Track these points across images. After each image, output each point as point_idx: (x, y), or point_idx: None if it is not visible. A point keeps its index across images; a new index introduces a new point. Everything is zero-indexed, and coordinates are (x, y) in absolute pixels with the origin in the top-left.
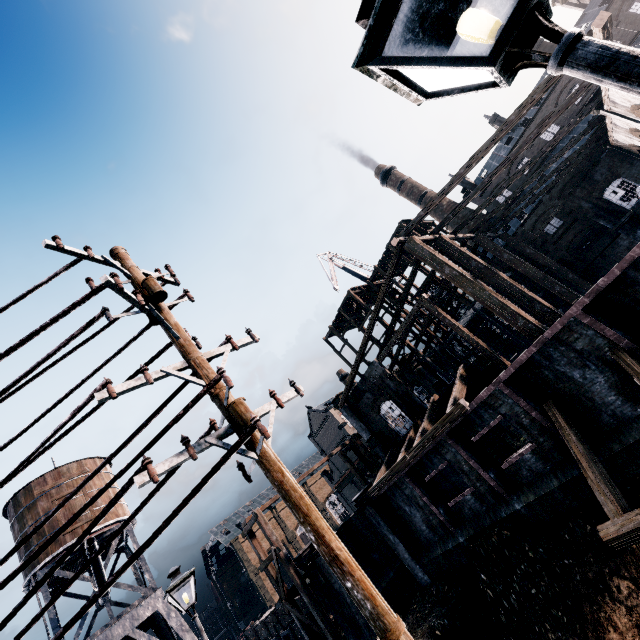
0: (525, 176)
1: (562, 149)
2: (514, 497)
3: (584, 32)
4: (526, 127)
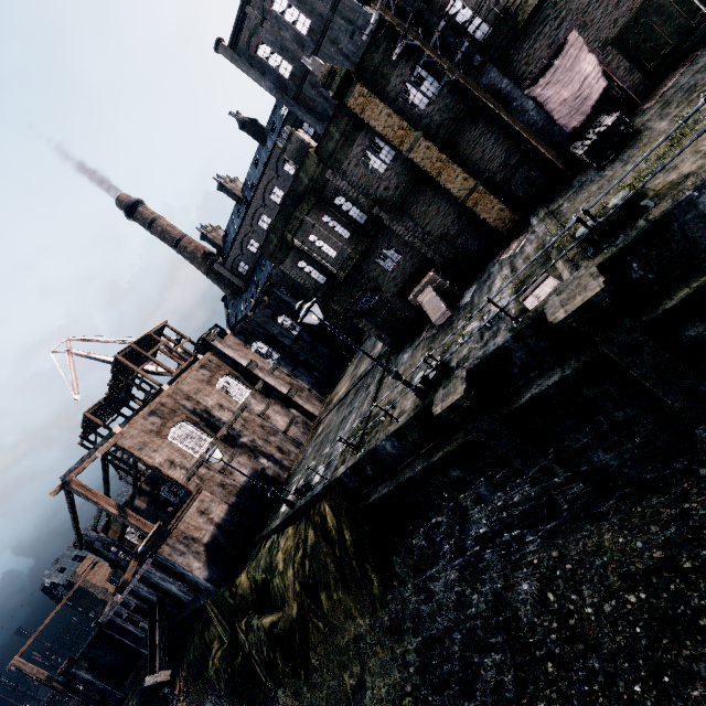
0: (255, 255)
1: None
2: None
3: None
4: (245, 213)
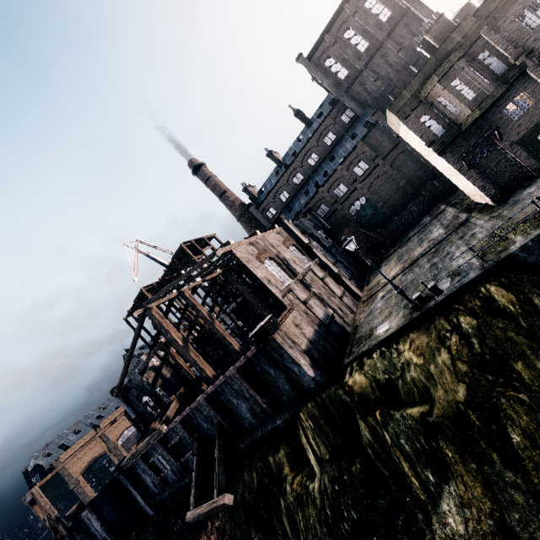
0: (283, 203)
1: None
2: (187, 475)
3: None
4: (285, 170)
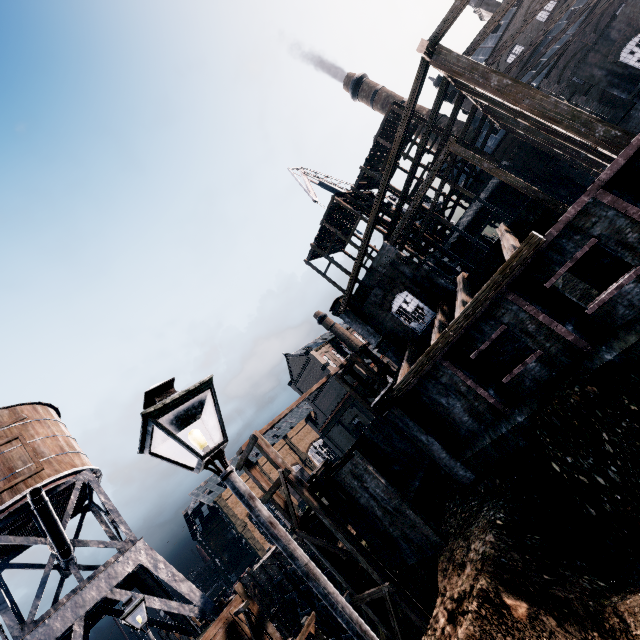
0: (516, 68)
1: None
2: (602, 348)
3: None
4: (519, 5)
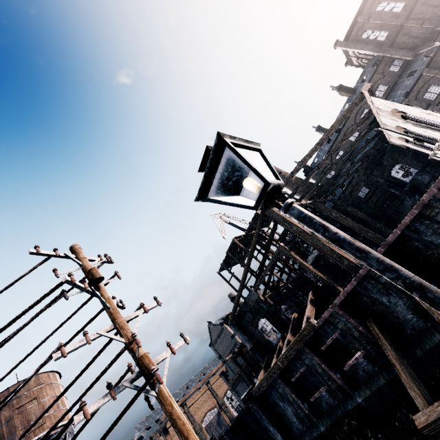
0: (342, 162)
1: (360, 149)
2: (356, 392)
3: (292, 202)
4: (338, 133)
